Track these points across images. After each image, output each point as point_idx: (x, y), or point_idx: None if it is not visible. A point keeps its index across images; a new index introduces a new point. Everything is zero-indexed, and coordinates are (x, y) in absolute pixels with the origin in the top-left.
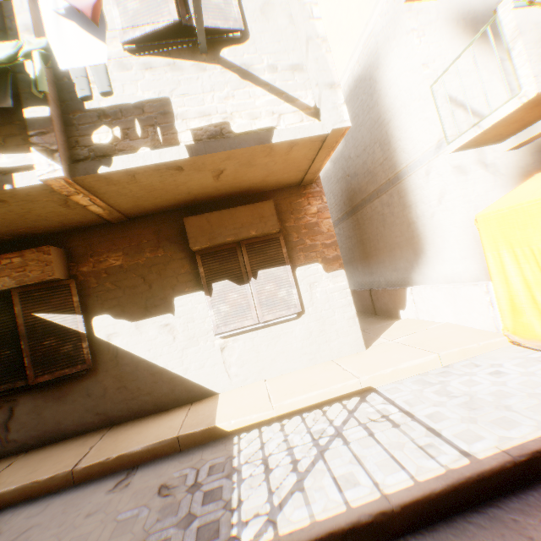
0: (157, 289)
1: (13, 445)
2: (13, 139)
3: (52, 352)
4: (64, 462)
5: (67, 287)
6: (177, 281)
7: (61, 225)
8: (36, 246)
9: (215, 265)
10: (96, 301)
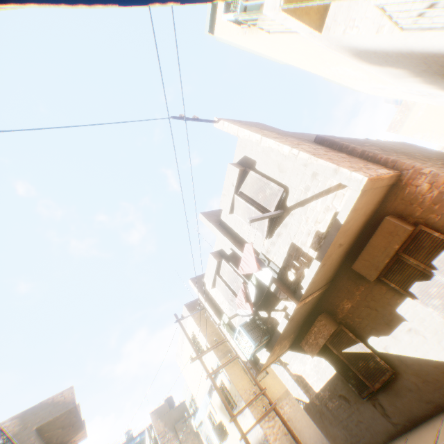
0: (380, 310)
1: (398, 425)
2: (276, 297)
3: (366, 368)
4: (427, 441)
5: (341, 331)
6: (386, 299)
7: (313, 304)
8: (315, 316)
9: (397, 278)
10: (359, 331)
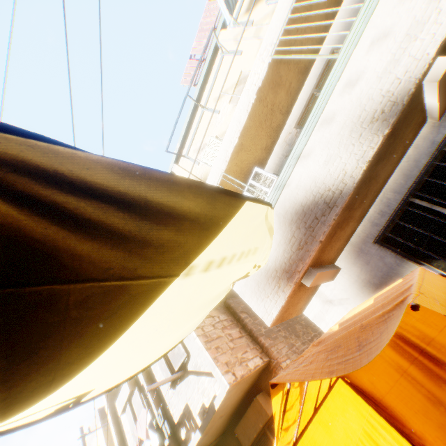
0: None
1: None
2: None
3: None
4: None
5: None
6: None
7: None
8: None
9: None
10: None
